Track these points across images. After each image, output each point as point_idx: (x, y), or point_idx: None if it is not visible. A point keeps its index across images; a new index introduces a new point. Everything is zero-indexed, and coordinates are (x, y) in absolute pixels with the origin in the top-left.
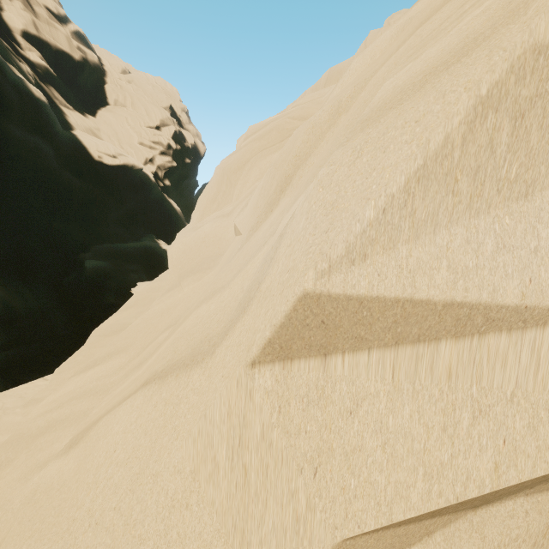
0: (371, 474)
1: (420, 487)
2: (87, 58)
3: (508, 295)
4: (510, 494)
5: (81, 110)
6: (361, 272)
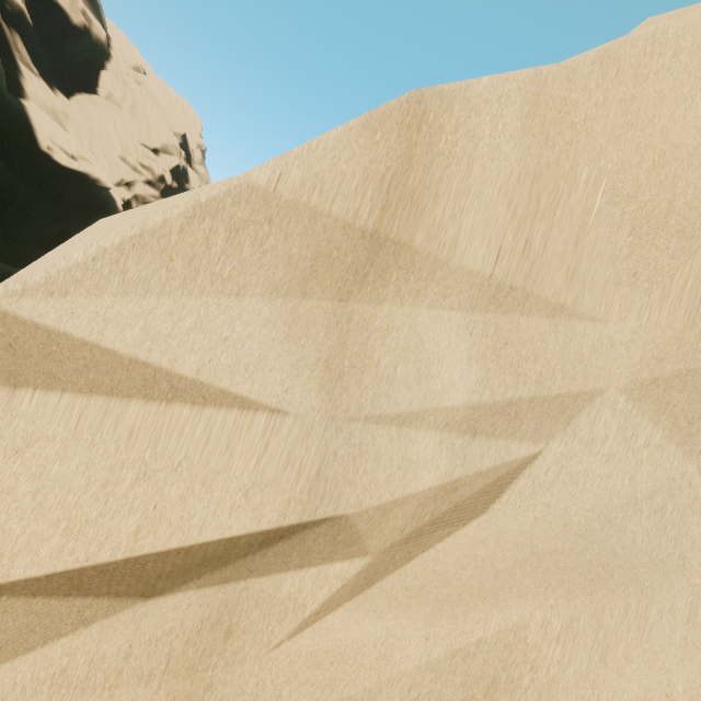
0: (8, 521)
1: (56, 542)
2: (91, 29)
3: (185, 367)
4: (180, 583)
5: (52, 81)
6: (56, 305)
